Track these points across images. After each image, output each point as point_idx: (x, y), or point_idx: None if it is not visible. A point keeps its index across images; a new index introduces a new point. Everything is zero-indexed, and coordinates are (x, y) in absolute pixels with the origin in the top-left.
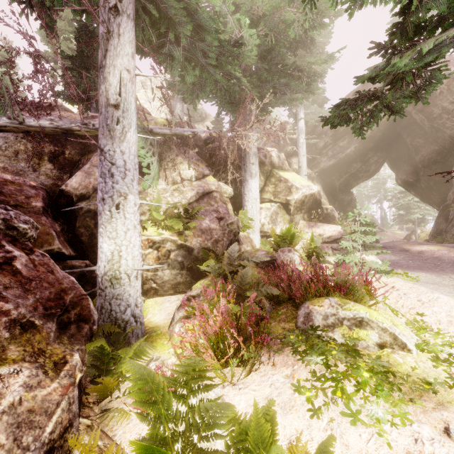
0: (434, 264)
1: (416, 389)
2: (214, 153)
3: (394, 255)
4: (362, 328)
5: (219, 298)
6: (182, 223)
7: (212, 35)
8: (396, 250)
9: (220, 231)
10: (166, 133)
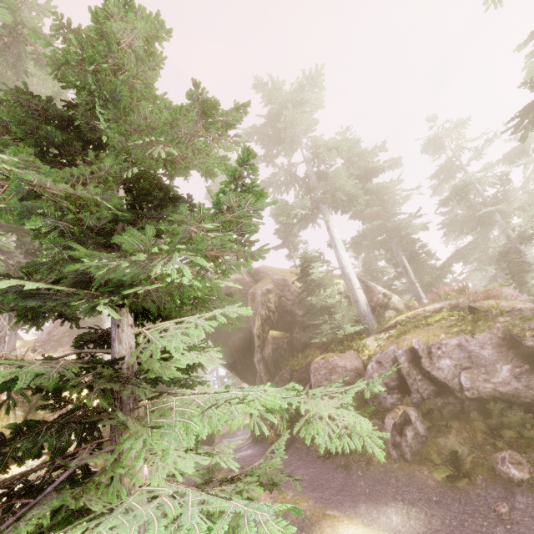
0: None
1: None
2: None
3: None
4: None
5: None
6: None
7: None
8: None
9: None
10: None
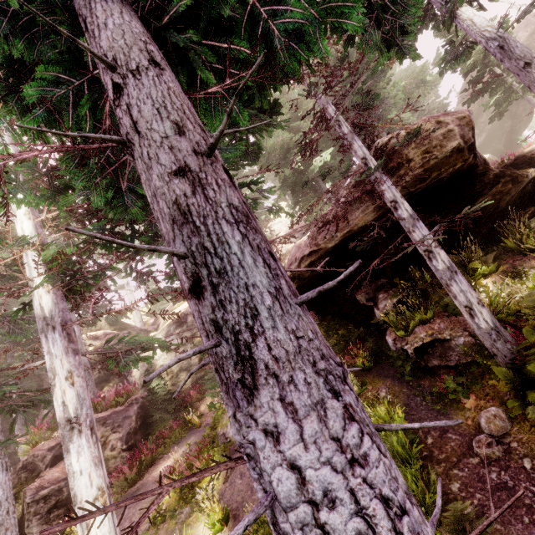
0: None
1: None
2: None
3: None
4: None
5: None
6: None
7: None
8: None
9: None
10: None
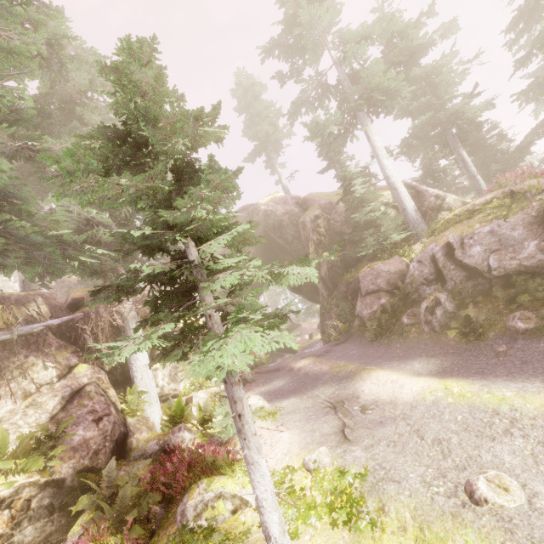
0: (304, 382)
1: (239, 543)
2: (81, 336)
3: (283, 378)
4: (221, 503)
5: (96, 542)
6: (44, 452)
7: (52, 247)
8: (286, 370)
9: (100, 437)
10: (5, 339)
